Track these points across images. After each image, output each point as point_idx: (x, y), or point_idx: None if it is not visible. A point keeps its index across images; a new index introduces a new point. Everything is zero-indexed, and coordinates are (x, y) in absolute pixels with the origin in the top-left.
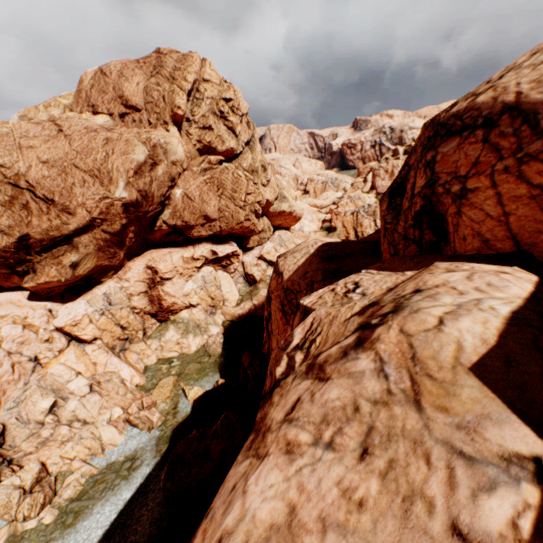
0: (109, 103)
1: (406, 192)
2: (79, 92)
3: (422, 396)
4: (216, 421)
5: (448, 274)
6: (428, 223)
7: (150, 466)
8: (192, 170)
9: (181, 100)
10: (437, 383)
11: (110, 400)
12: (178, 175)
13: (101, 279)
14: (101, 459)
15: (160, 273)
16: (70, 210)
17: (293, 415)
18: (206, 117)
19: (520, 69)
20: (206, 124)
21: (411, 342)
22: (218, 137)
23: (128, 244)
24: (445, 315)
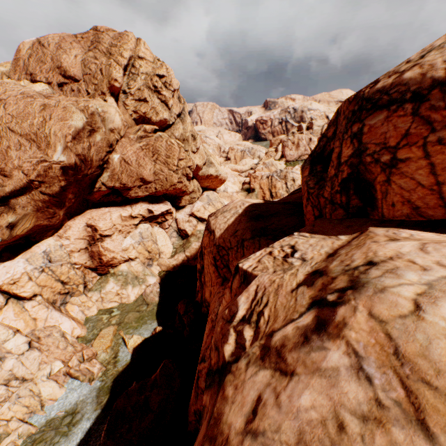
0: (47, 72)
1: (332, 160)
2: (16, 61)
3: (427, 414)
4: (155, 368)
5: (396, 244)
6: (354, 189)
7: (91, 420)
8: (129, 137)
9: (117, 73)
10: (441, 396)
11: (50, 355)
12: (116, 141)
13: (41, 238)
14: (40, 416)
15: (100, 231)
16: (6, 173)
17: (257, 425)
18: (141, 90)
19: (444, 49)
20: (141, 96)
21: (387, 331)
22: (152, 109)
23: (68, 205)
24: (418, 297)
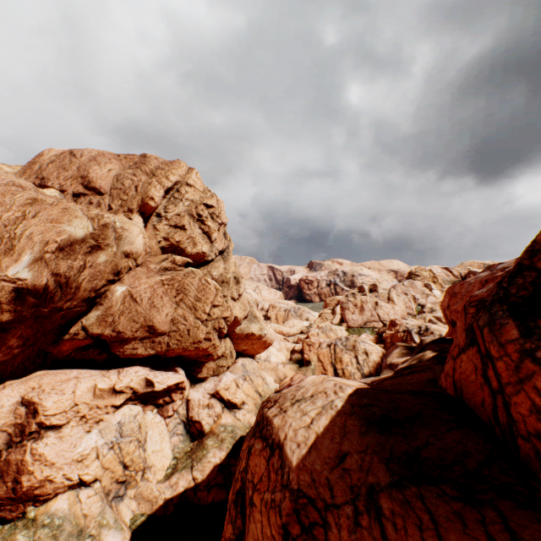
0: (65, 179)
1: None
2: (32, 163)
3: None
4: None
5: None
6: None
7: None
8: (148, 266)
9: (156, 192)
10: None
11: None
12: (127, 269)
13: None
14: None
15: (42, 415)
16: None
17: None
18: (181, 216)
19: None
20: (179, 222)
21: None
22: (190, 238)
23: (1, 357)
24: None
